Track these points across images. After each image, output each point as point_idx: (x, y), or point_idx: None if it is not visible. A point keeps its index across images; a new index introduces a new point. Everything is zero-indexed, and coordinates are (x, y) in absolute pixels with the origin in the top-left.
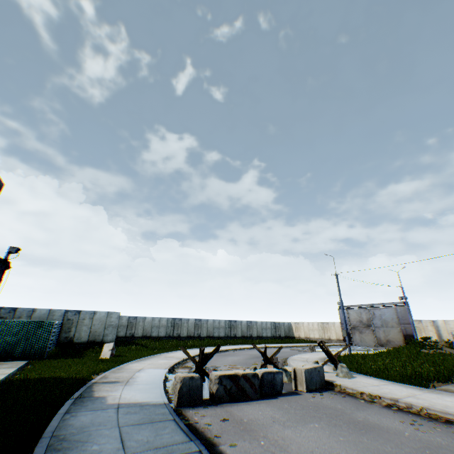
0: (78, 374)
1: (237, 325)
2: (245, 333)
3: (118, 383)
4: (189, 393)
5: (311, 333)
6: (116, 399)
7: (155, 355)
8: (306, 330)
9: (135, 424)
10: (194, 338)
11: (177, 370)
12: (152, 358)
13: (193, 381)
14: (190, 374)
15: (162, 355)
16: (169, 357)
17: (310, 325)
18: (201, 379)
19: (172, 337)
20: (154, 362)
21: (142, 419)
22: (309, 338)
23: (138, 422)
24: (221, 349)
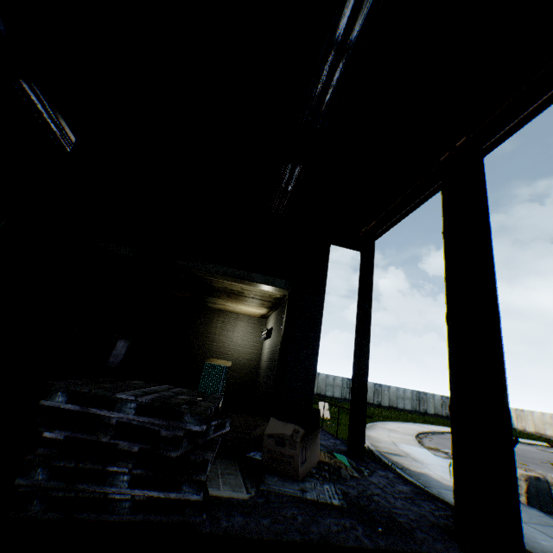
0: (340, 435)
1: (427, 399)
2: (438, 410)
3: (406, 457)
4: (536, 495)
5: (547, 428)
6: (447, 481)
7: (370, 423)
8: (537, 423)
9: (536, 523)
10: (373, 405)
11: (430, 451)
12: (377, 428)
13: (538, 482)
14: (531, 473)
15: (380, 426)
16: (394, 431)
17: (545, 417)
18: (547, 483)
19: (348, 400)
20: (390, 435)
21: (532, 518)
22: (543, 435)
23: (535, 521)
24: (435, 429)
